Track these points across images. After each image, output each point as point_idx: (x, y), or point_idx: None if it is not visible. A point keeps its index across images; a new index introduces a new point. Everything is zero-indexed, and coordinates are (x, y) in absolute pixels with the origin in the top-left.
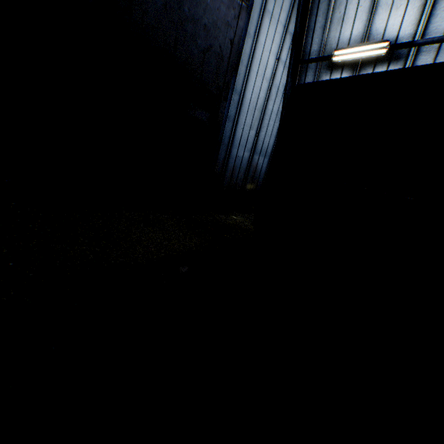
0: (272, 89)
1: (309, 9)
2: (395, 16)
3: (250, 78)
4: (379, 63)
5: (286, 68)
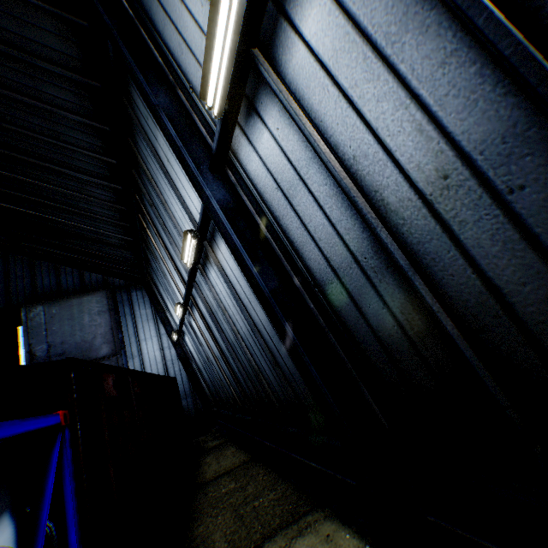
0: (168, 362)
1: (168, 318)
2: (176, 318)
3: (147, 370)
4: (184, 334)
5: (172, 347)
